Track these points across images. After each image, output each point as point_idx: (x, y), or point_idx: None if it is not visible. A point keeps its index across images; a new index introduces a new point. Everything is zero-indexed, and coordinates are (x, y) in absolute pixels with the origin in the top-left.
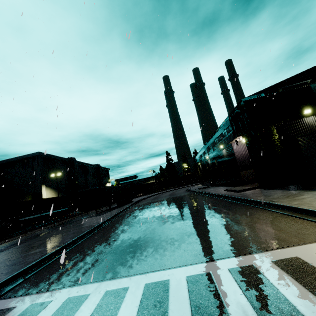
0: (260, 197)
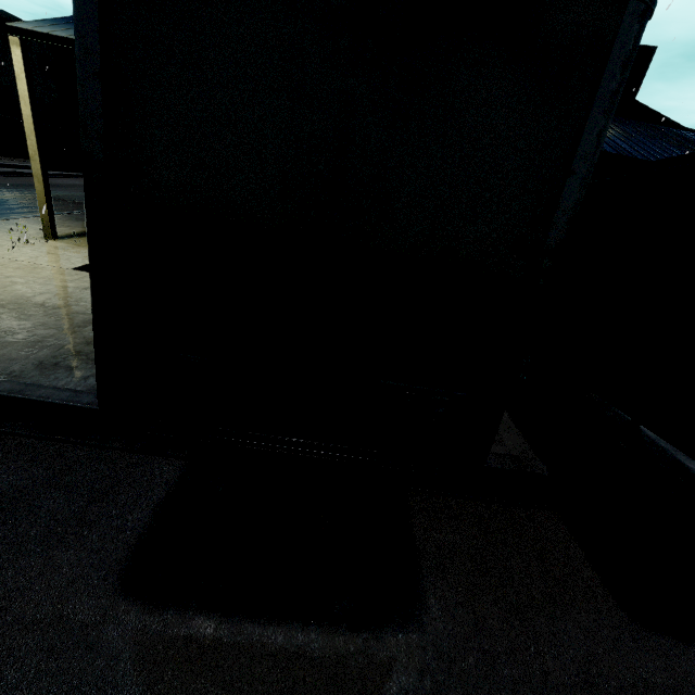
0: (60, 217)
